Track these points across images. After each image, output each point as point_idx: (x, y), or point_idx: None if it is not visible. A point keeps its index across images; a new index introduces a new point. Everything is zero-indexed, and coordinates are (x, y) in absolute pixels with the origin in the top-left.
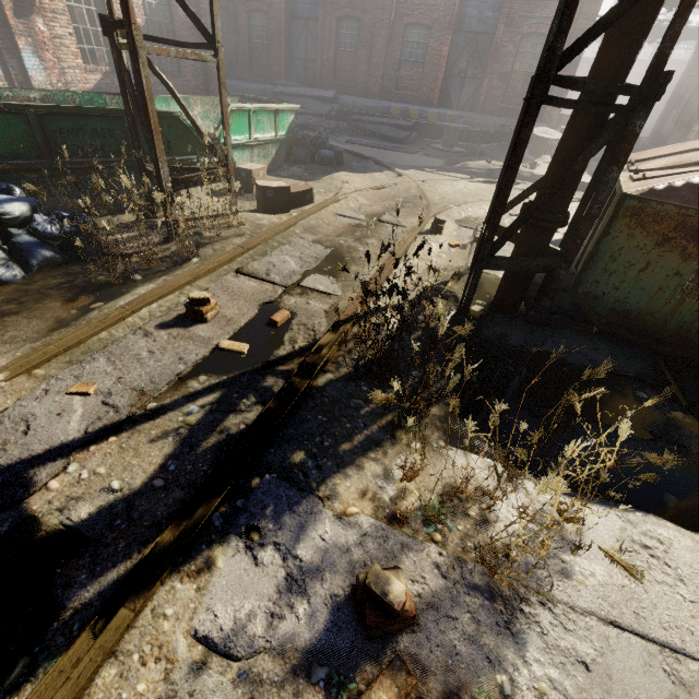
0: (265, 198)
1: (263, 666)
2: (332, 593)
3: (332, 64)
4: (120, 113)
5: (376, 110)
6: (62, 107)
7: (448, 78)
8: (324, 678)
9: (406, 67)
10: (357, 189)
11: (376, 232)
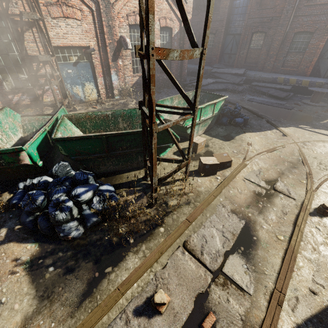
0: (204, 168)
1: None
2: None
3: (245, 56)
4: (140, 131)
5: (267, 79)
6: (116, 133)
7: (320, 59)
8: None
9: (291, 55)
10: (257, 152)
11: (273, 204)
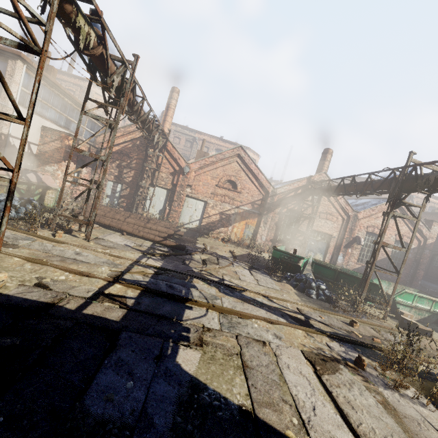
0: (402, 321)
1: (334, 351)
2: (351, 358)
3: None
4: (360, 278)
5: None
6: (345, 273)
7: None
8: (343, 358)
9: None
10: None
11: None
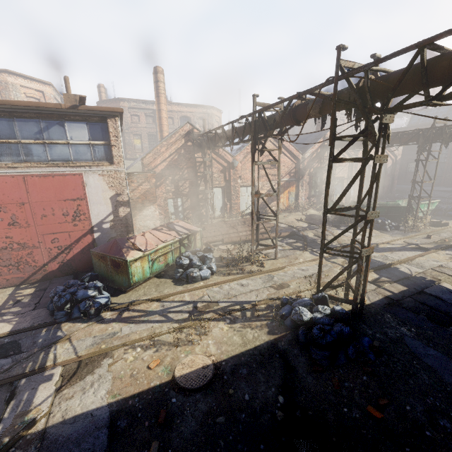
0: (433, 223)
1: None
2: None
3: (451, 177)
4: (401, 207)
5: None
6: (392, 206)
7: None
8: None
9: None
10: None
11: None
